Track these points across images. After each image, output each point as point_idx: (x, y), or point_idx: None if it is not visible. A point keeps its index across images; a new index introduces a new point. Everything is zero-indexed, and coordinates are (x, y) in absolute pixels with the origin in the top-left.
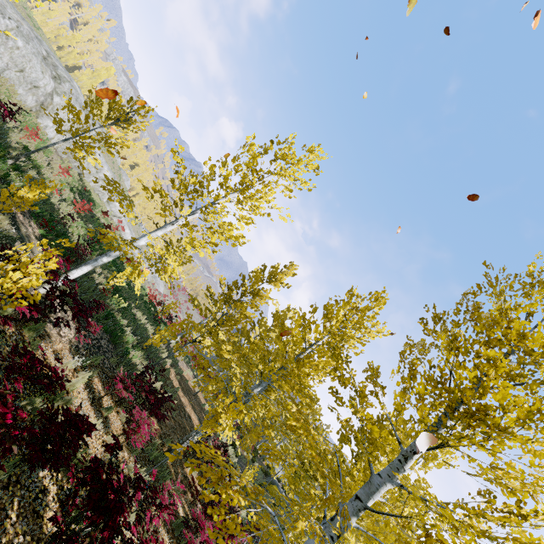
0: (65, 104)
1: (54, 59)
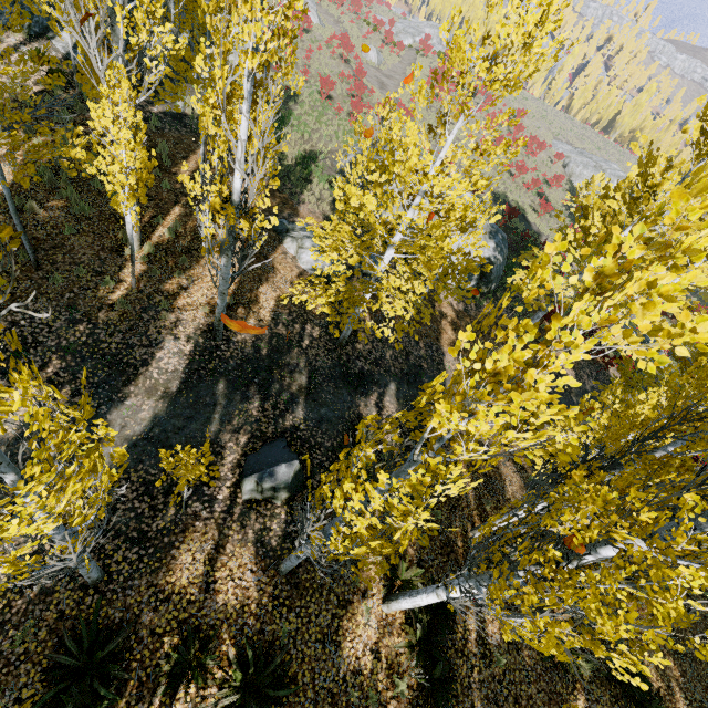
0: (609, 183)
1: (599, 163)
